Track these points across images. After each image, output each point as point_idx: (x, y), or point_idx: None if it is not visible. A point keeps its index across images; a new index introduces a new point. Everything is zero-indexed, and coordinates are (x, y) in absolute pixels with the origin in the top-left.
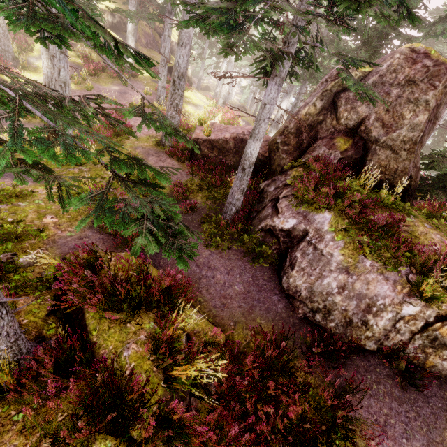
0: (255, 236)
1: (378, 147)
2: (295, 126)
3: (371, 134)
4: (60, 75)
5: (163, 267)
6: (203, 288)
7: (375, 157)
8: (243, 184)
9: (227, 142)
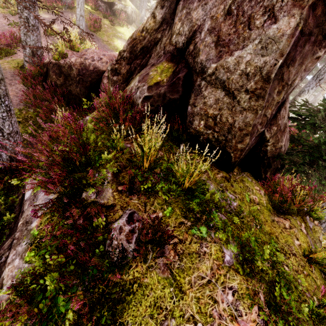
0: (0, 200)
1: (205, 81)
2: (128, 48)
3: (198, 58)
4: None
5: None
6: None
7: (200, 100)
8: None
9: (71, 67)
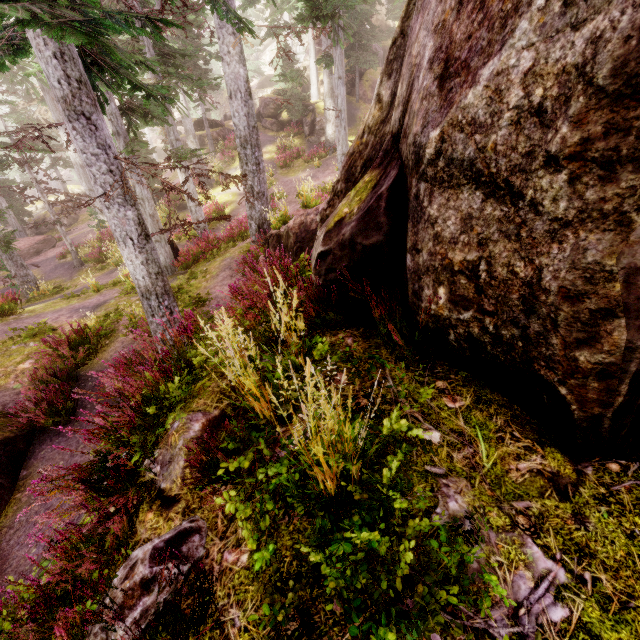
0: None
1: (425, 182)
2: (342, 174)
3: (410, 134)
4: (137, 192)
5: (36, 459)
6: (20, 522)
7: (424, 232)
8: (156, 331)
9: (288, 234)
